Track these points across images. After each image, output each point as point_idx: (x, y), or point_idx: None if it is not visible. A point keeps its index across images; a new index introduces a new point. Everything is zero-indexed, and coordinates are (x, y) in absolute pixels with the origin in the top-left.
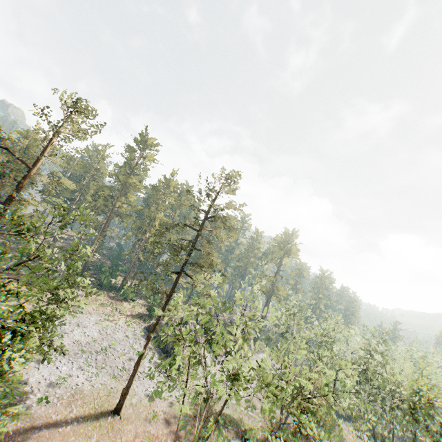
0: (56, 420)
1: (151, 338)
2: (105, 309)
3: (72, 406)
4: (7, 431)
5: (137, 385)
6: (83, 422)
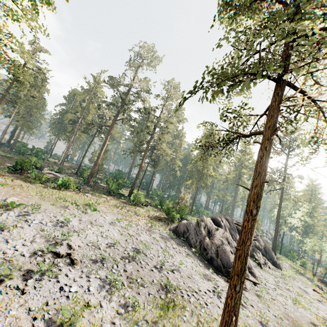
0: None
1: (256, 217)
2: (119, 210)
3: None
4: None
5: (203, 317)
6: None
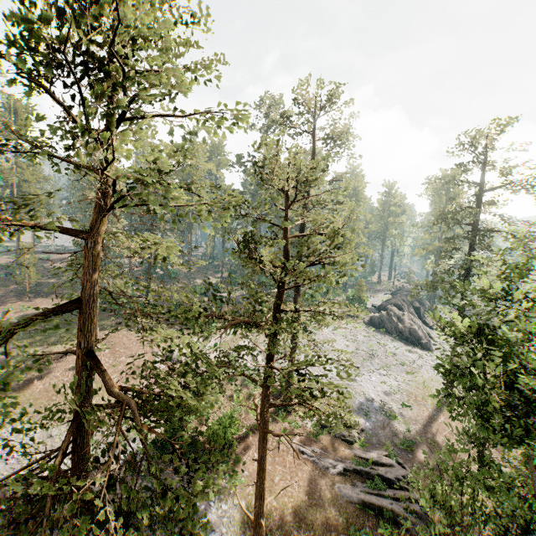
0: (427, 416)
1: None
2: None
3: (420, 403)
4: (417, 434)
5: (425, 372)
6: (442, 411)
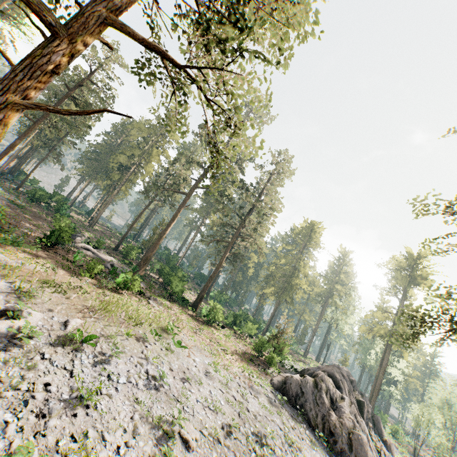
0: None
1: None
2: (200, 340)
3: None
4: None
5: None
6: None
